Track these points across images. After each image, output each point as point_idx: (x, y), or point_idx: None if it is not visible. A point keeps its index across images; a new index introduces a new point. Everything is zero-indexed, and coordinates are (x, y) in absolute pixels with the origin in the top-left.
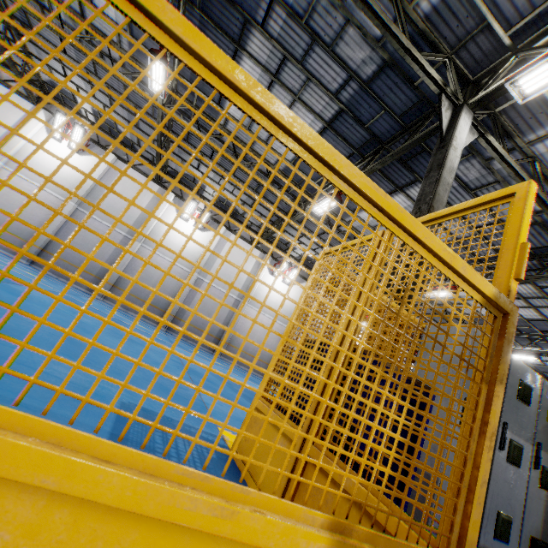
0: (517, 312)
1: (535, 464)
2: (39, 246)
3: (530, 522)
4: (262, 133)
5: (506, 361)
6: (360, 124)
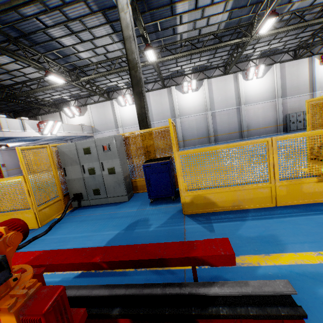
0: None
1: None
2: None
3: None
4: (202, 24)
5: None
6: None
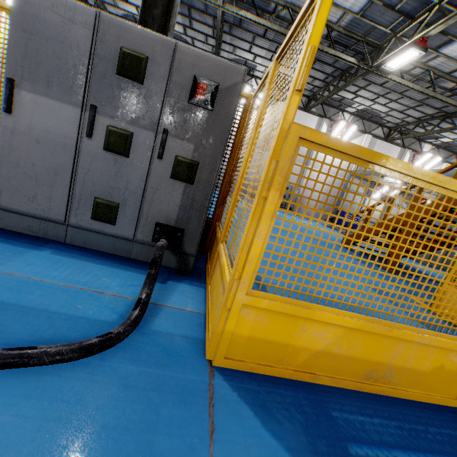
0: None
1: (158, 153)
2: None
3: (156, 211)
4: None
5: None
6: None
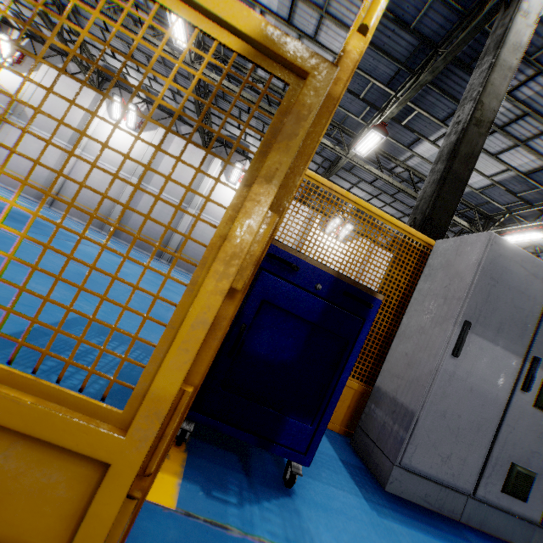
0: (333, 72)
1: None
2: (115, 219)
3: None
4: None
5: (288, 150)
6: (404, 27)
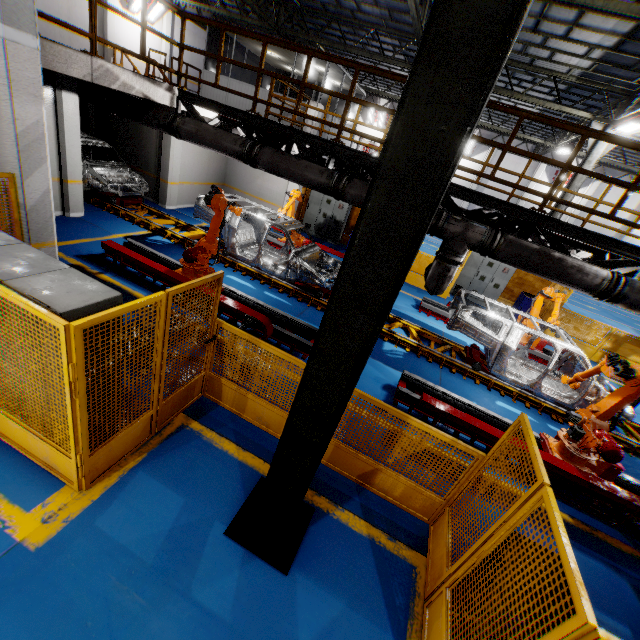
0: None
1: None
2: None
3: None
4: None
5: None
6: None
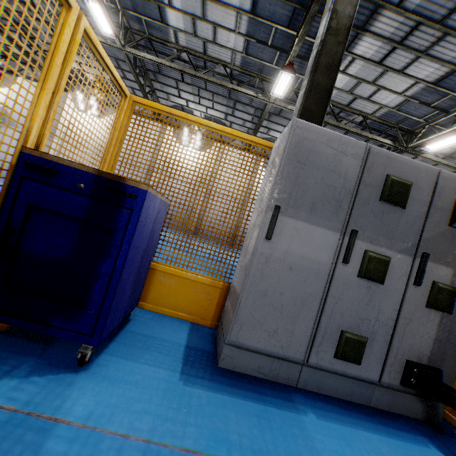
0: None
1: (417, 279)
2: None
3: (407, 346)
4: (207, 33)
5: None
6: None
